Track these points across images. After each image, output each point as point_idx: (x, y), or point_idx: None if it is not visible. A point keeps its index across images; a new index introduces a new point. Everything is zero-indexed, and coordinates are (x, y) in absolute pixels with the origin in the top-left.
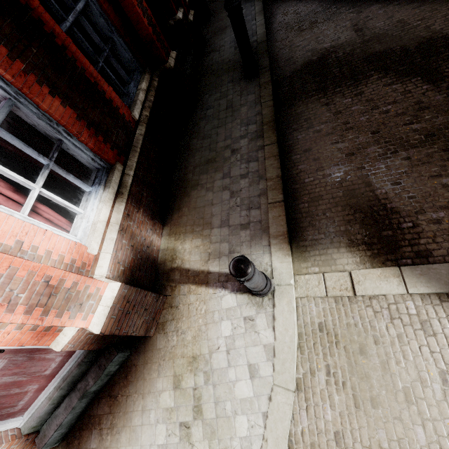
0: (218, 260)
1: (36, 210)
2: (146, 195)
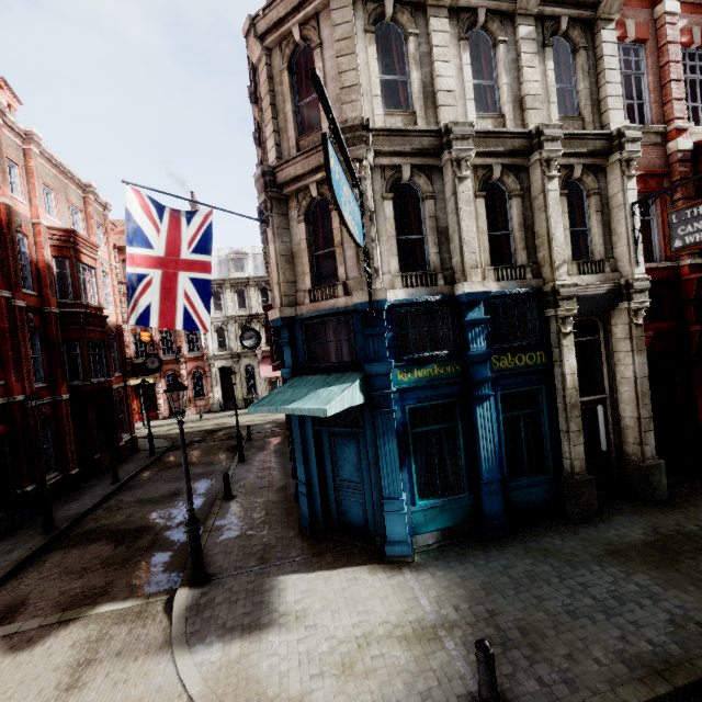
0: None
1: None
2: None
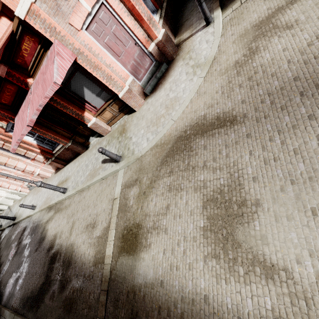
0: (195, 29)
1: None
2: (168, 23)
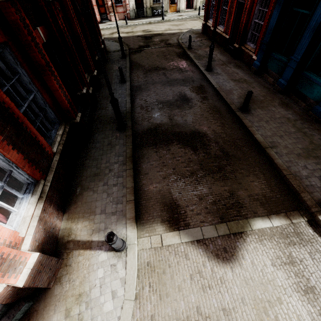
0: (98, 233)
1: None
2: (55, 196)
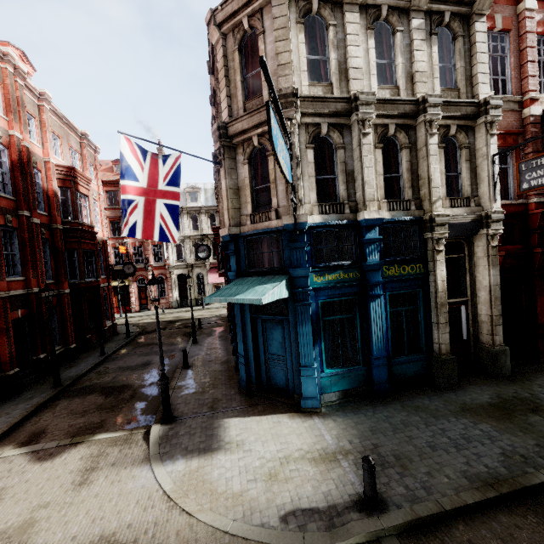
0: None
1: None
2: None
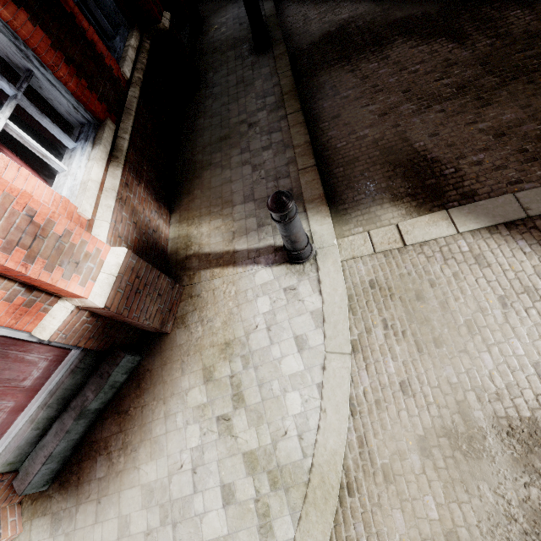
0: (245, 237)
1: (1, 152)
2: (146, 170)
